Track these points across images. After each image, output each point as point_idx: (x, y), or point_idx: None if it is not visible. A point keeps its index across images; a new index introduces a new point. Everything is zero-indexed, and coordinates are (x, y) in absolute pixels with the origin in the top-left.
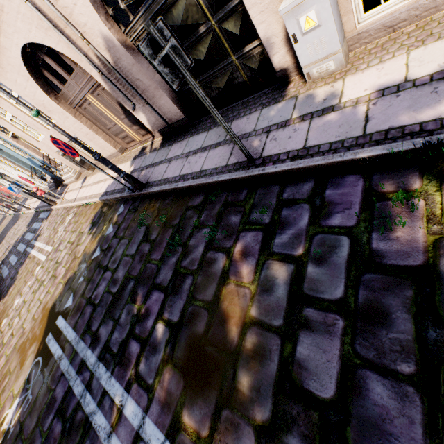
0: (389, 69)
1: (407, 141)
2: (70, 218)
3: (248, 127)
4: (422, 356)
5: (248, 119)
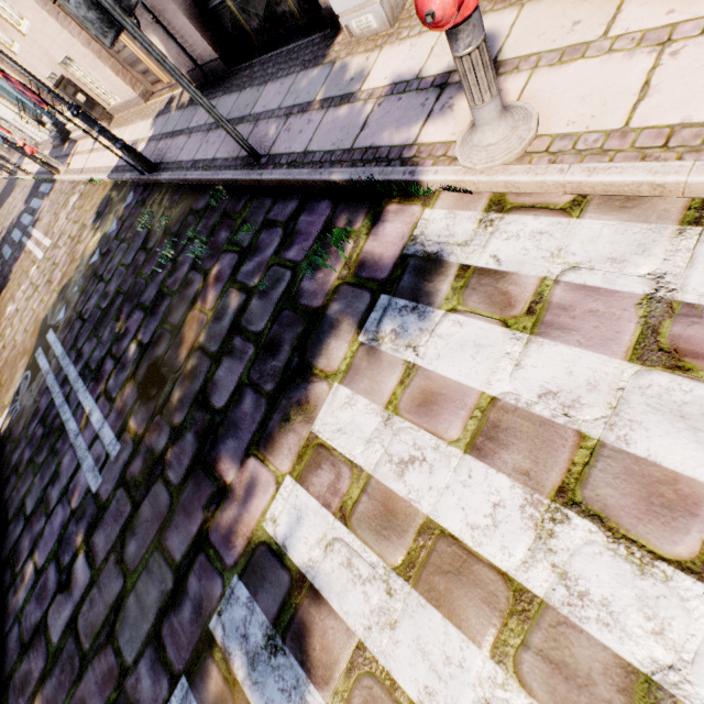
0: (418, 50)
1: (369, 169)
2: (75, 200)
3: (276, 100)
4: (281, 379)
5: (281, 86)
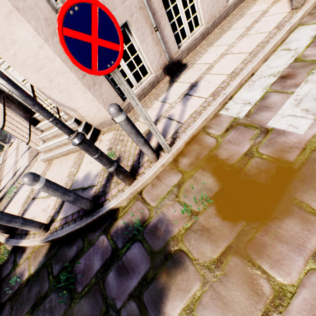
0: None
1: (7, 142)
2: None
3: None
4: None
5: None
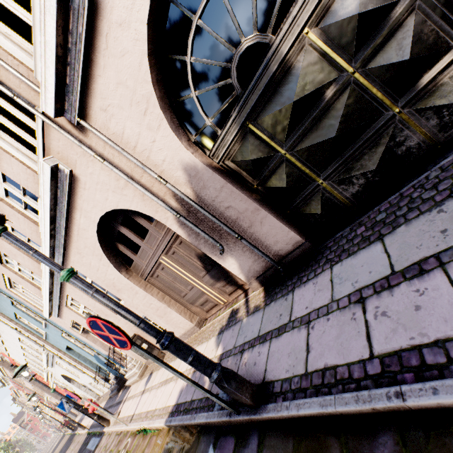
0: None
1: None
2: None
3: None
4: None
5: None
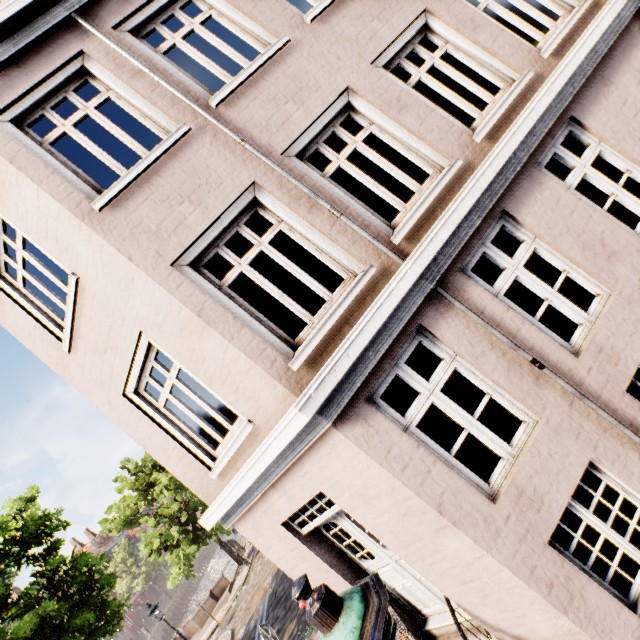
0: None
1: None
2: None
3: None
4: None
5: None
